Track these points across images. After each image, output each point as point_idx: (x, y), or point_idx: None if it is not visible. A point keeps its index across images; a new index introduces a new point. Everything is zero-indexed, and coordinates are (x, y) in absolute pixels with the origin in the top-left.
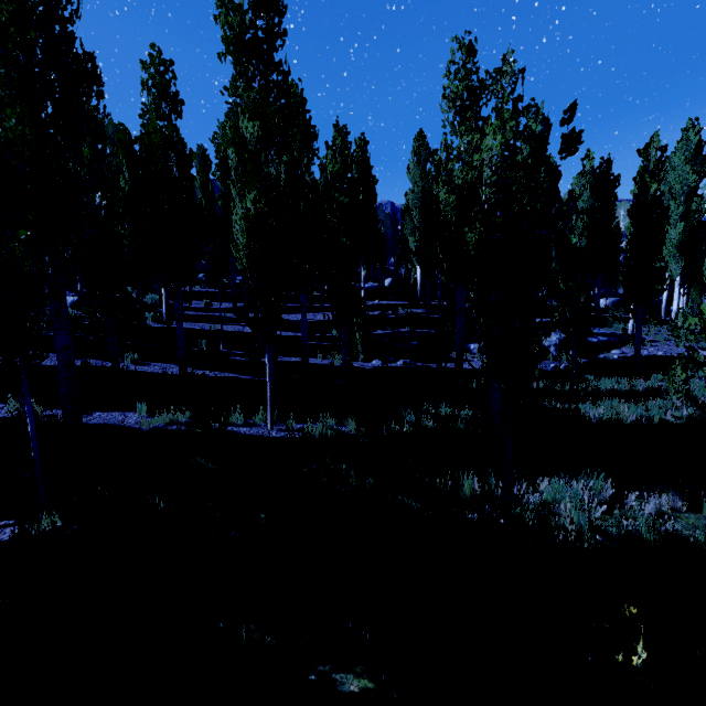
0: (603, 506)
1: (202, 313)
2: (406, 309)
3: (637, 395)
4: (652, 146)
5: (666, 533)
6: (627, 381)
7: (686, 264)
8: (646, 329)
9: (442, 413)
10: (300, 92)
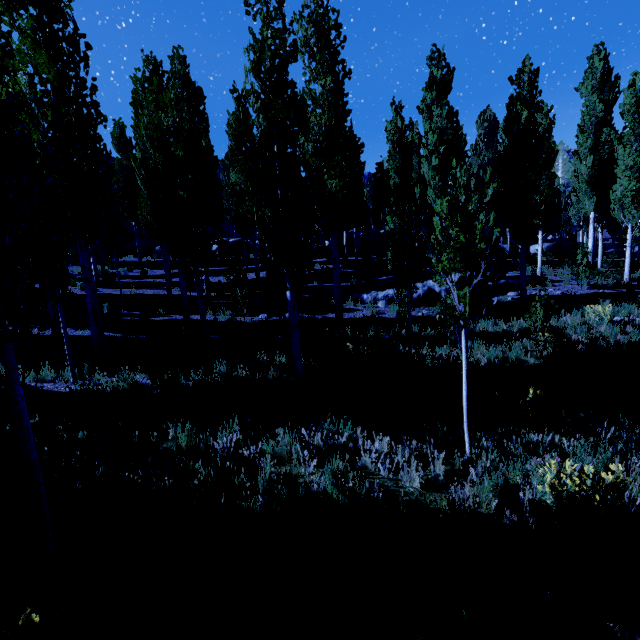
0: (314, 460)
1: (135, 280)
2: (322, 265)
3: (510, 336)
4: (523, 70)
5: (349, 493)
6: (508, 322)
7: (599, 199)
8: (561, 270)
9: (277, 362)
10: (182, 58)
